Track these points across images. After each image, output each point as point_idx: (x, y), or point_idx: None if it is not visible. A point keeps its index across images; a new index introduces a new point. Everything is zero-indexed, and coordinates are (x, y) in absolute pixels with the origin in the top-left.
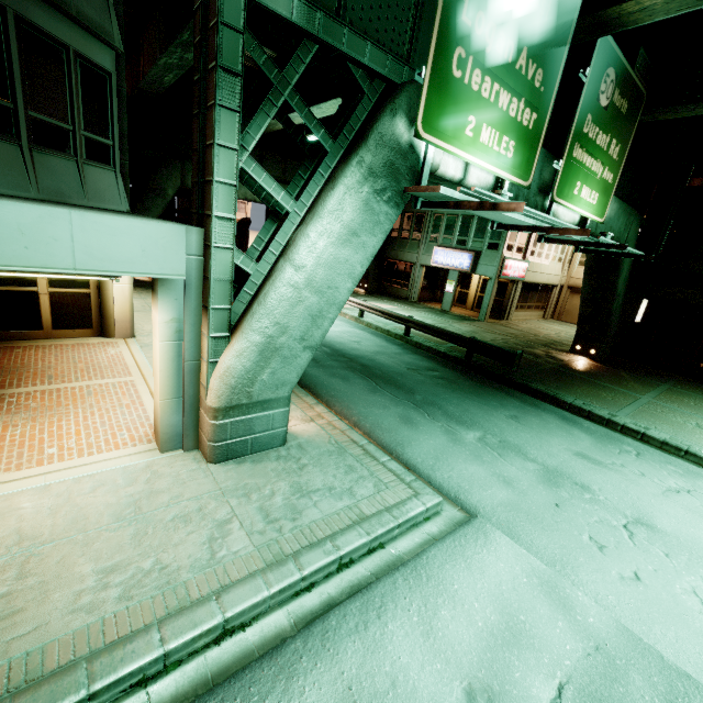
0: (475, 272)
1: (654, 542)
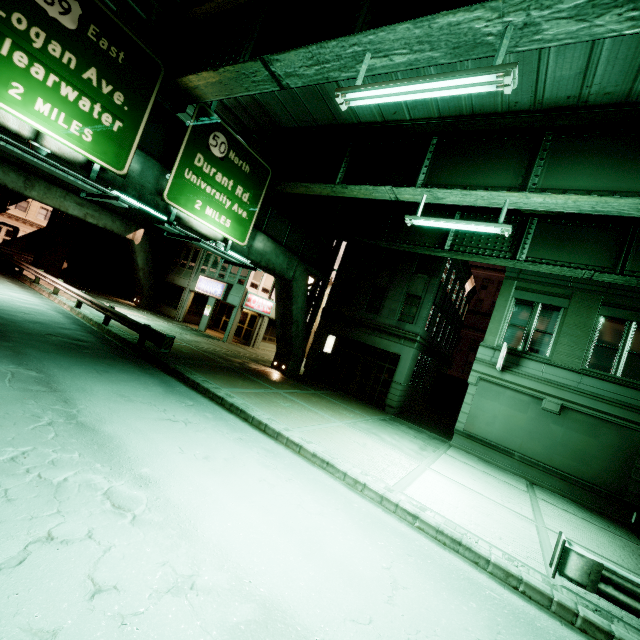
0: (226, 301)
1: (63, 431)
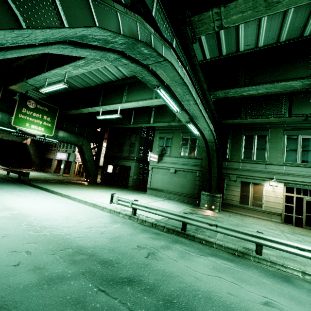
0: (68, 160)
1: None
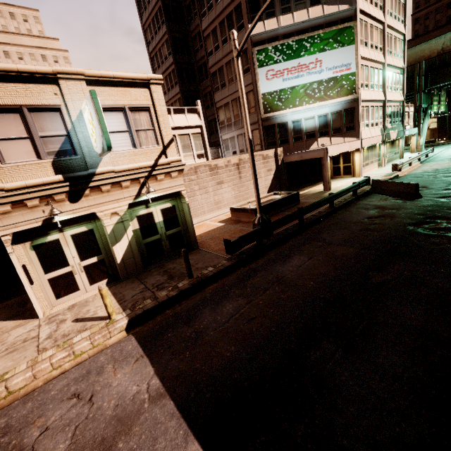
0: None
1: None
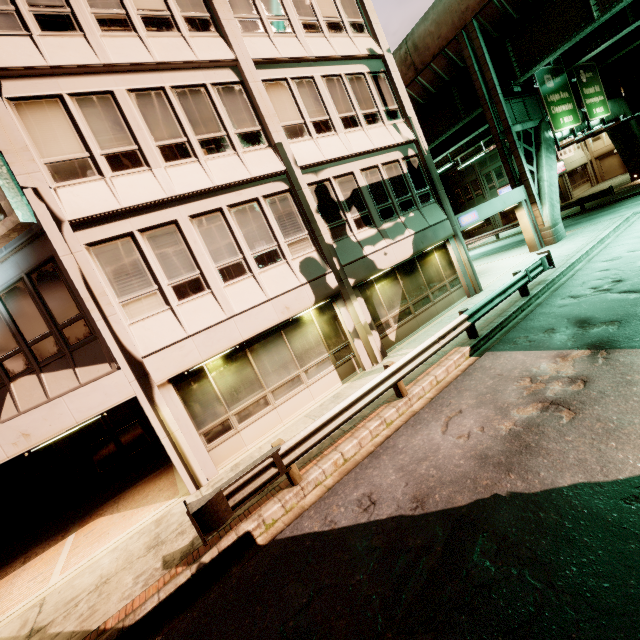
0: None
1: None
